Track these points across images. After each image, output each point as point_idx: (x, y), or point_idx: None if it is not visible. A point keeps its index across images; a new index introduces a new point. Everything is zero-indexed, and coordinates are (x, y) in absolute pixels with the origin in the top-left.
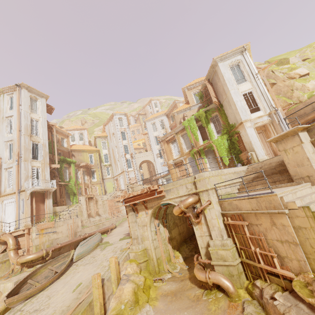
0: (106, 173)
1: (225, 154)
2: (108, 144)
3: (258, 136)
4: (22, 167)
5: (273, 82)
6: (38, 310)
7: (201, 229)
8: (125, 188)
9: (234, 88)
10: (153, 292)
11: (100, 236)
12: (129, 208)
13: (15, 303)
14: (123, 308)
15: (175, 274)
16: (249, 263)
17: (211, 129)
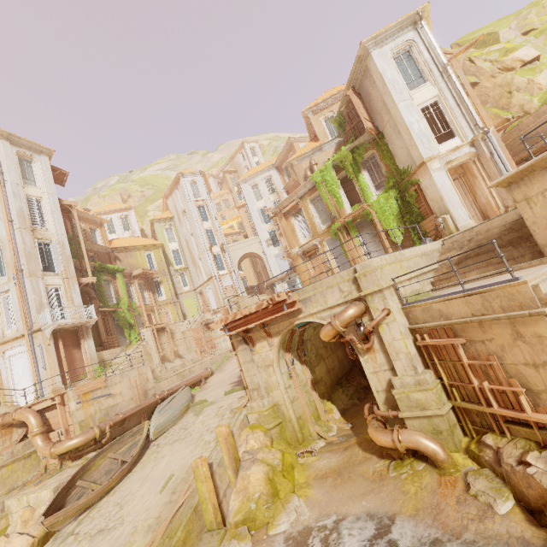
0: (181, 284)
1: (394, 226)
2: (176, 232)
3: (453, 184)
4: (28, 288)
5: (473, 81)
6: (104, 530)
7: (373, 360)
8: (218, 306)
9: (404, 99)
10: (300, 474)
11: (189, 393)
12: (237, 339)
13: (62, 524)
14: (254, 508)
15: (331, 440)
16: (468, 408)
17: (366, 183)
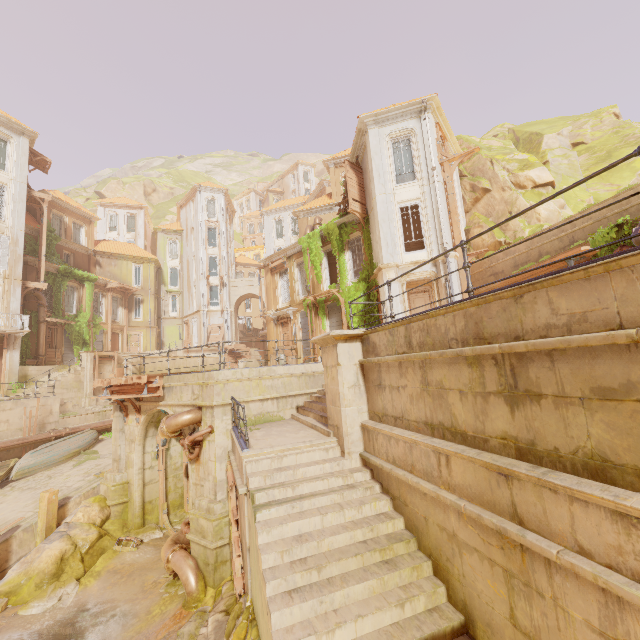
0: (169, 307)
1: (356, 322)
2: (181, 248)
3: (405, 300)
4: None
5: (486, 187)
6: None
7: (197, 471)
8: (198, 344)
9: (384, 192)
10: (103, 562)
11: (89, 438)
12: (114, 404)
13: None
14: (25, 584)
15: (171, 534)
16: None
17: (344, 265)
